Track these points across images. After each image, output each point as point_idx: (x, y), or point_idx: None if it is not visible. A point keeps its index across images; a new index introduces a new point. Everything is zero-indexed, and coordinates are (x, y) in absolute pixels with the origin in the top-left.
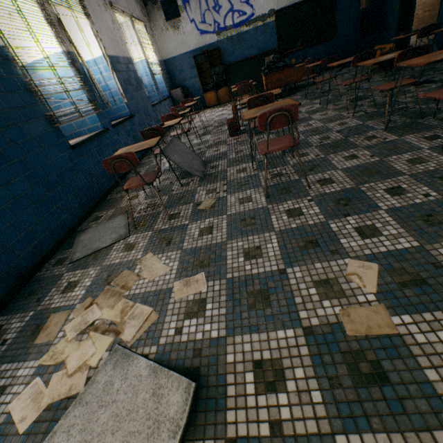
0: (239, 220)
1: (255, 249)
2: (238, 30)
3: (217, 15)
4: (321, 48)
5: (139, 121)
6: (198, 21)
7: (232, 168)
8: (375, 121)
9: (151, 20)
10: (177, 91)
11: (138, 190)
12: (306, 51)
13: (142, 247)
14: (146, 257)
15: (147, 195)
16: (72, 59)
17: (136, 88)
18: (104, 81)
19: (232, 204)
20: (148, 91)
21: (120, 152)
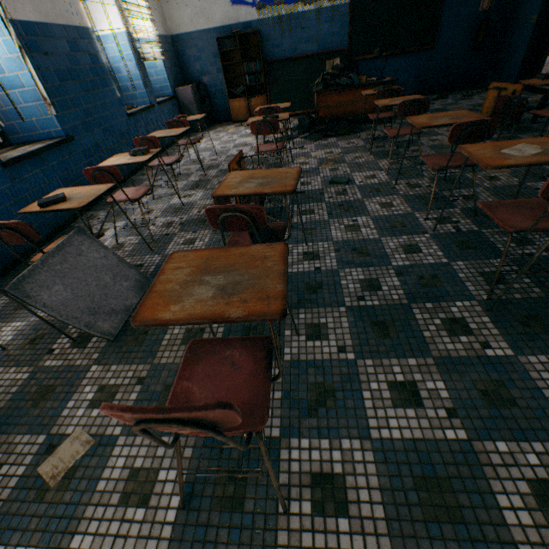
0: None
1: None
2: (291, 8)
3: None
4: (411, 61)
5: (87, 146)
6: None
7: None
8: (471, 265)
9: None
10: (186, 89)
11: (8, 318)
12: (390, 61)
13: None
14: None
15: (6, 347)
16: None
17: (91, 86)
18: (8, 68)
19: (107, 492)
20: (121, 90)
21: None
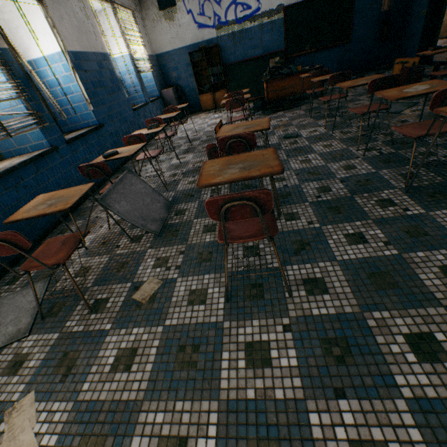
0: (176, 346)
1: (177, 446)
2: (241, 26)
3: (218, 7)
4: (333, 53)
5: (111, 131)
6: (196, 12)
7: (200, 220)
8: (392, 171)
9: (142, 7)
10: (169, 91)
11: None
12: (317, 55)
13: (31, 371)
14: (23, 402)
15: (87, 248)
16: (2, 58)
17: (111, 91)
18: (64, 82)
19: (179, 301)
20: (128, 93)
21: (30, 206)
